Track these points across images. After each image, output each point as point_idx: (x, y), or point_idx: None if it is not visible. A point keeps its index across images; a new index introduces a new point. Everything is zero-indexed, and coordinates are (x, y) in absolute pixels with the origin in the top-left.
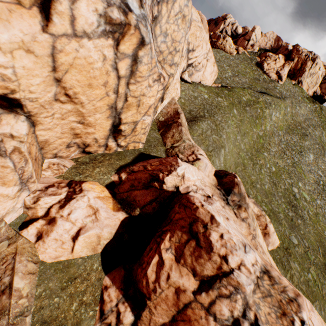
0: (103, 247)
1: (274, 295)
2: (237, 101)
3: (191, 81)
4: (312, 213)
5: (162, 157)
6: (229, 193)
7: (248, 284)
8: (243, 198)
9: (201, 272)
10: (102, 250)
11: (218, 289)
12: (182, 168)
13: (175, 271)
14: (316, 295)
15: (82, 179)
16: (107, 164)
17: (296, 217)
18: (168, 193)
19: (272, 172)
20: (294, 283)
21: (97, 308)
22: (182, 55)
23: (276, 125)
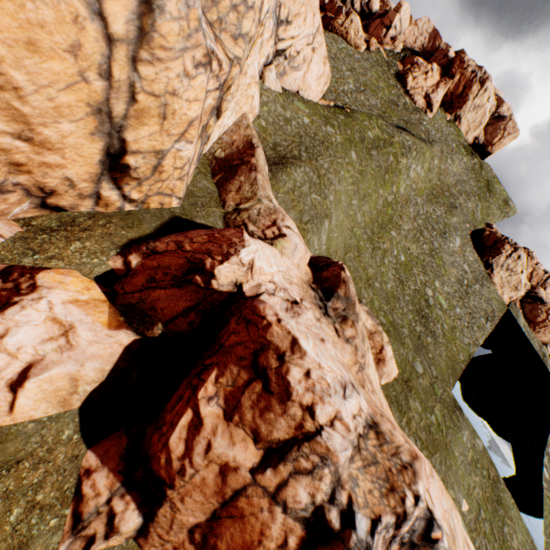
0: (84, 397)
1: (382, 461)
2: (359, 137)
3: (282, 88)
4: (448, 327)
5: (217, 227)
6: (330, 297)
7: (343, 450)
8: (352, 306)
9: (268, 435)
10: (82, 403)
11: (295, 461)
12: (250, 250)
13: (222, 436)
14: (438, 444)
15: (40, 262)
16: (100, 234)
17: (426, 334)
18: (222, 295)
19: (400, 263)
20: (411, 430)
21: (66, 512)
22: (260, 19)
23: (415, 186)
